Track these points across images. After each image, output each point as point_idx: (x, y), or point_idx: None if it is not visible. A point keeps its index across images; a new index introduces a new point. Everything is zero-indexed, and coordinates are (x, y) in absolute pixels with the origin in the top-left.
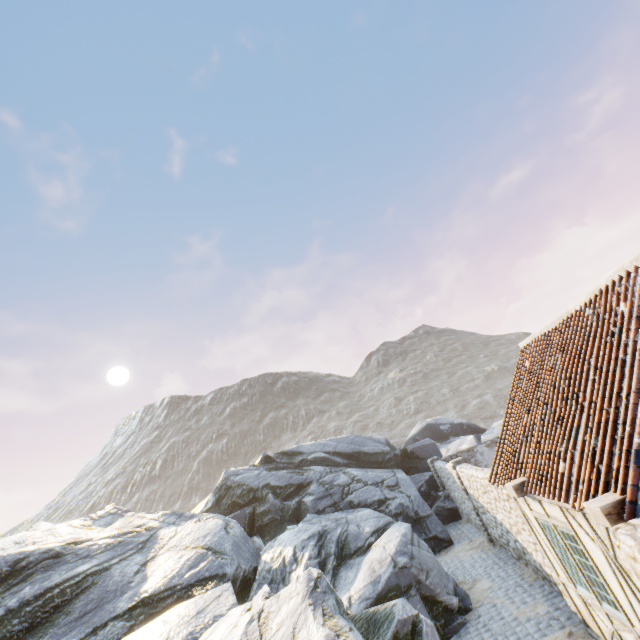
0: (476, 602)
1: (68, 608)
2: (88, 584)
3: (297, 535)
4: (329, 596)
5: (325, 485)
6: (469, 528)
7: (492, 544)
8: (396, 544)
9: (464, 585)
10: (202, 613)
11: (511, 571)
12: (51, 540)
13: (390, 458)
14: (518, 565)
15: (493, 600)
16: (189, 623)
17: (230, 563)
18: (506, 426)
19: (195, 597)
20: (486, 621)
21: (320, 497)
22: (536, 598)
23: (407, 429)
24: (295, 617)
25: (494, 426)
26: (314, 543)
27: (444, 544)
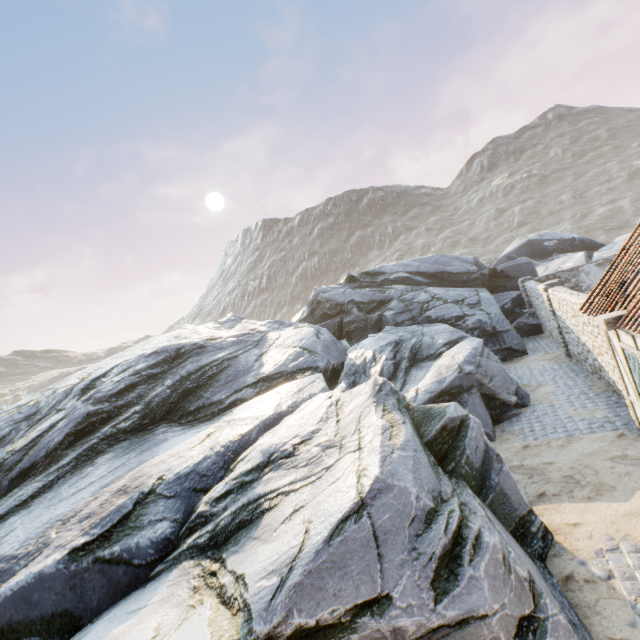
0: (534, 401)
1: (217, 378)
2: (226, 365)
3: (377, 342)
4: (390, 398)
5: (405, 302)
6: (548, 343)
7: (568, 358)
8: (465, 356)
9: (527, 388)
10: (301, 391)
11: (580, 382)
12: (196, 337)
13: (475, 278)
14: (590, 378)
15: (552, 402)
16: (293, 396)
17: (321, 360)
18: (625, 252)
19: (296, 380)
20: (539, 415)
21: (399, 312)
22: (597, 405)
23: (504, 245)
24: (362, 409)
25: (617, 241)
26: (390, 349)
27: (517, 354)
